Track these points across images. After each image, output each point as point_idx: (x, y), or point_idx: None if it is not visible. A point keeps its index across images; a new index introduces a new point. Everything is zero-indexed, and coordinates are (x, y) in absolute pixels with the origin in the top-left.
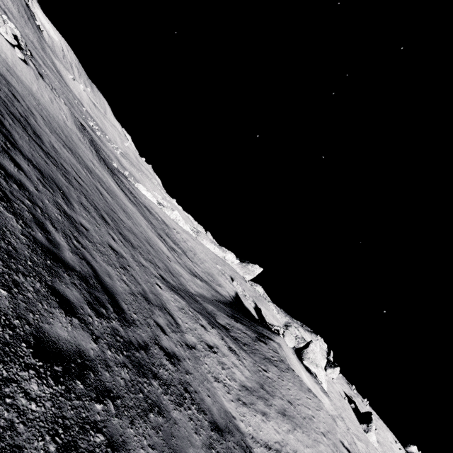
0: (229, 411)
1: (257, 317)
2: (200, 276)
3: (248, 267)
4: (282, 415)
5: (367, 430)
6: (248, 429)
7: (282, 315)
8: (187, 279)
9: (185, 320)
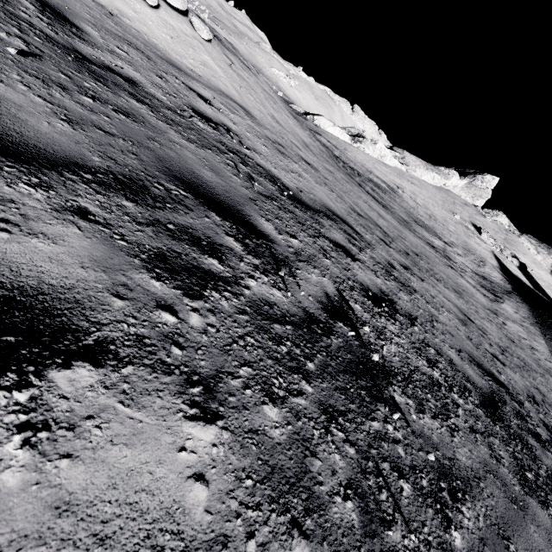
0: None
1: (529, 283)
2: (475, 273)
3: (475, 183)
4: None
5: None
6: None
7: (543, 254)
8: (529, 341)
9: None
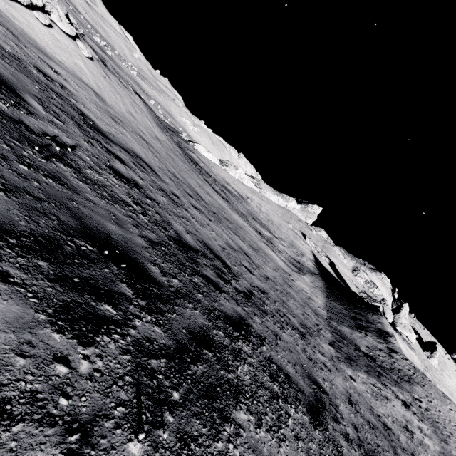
0: None
1: (335, 275)
2: (292, 258)
3: (307, 209)
4: None
5: (430, 356)
6: None
7: (348, 259)
8: (311, 295)
9: (385, 413)
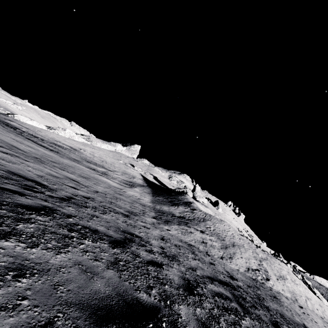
0: (236, 269)
1: (159, 183)
2: (126, 180)
3: (131, 149)
4: (234, 247)
5: (217, 208)
6: (242, 269)
7: (164, 172)
8: (140, 197)
9: (190, 239)
